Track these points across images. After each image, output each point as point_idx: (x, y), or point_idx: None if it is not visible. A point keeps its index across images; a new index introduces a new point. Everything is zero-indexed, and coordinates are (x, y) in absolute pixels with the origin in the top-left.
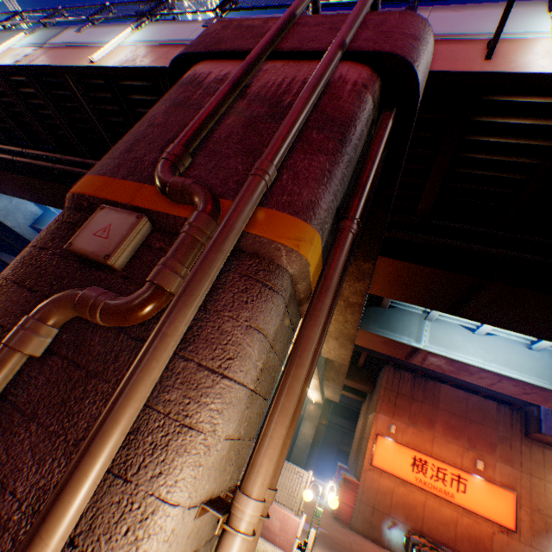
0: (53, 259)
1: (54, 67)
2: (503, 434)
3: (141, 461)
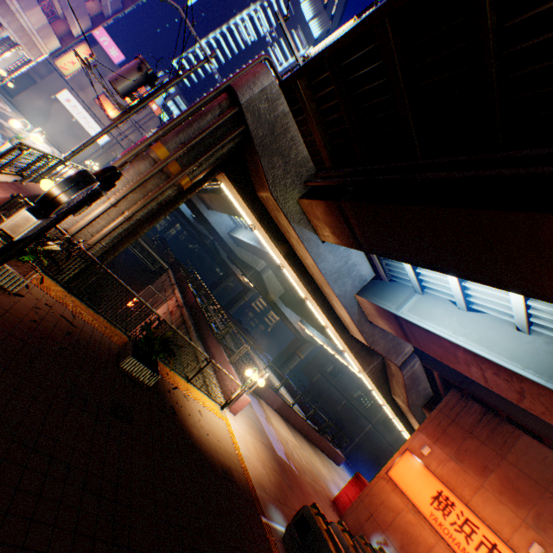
0: None
1: None
2: None
3: None
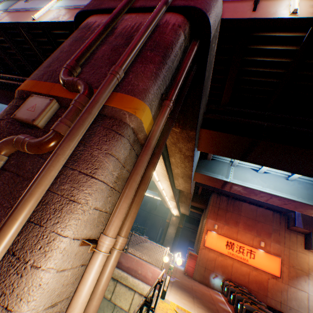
0: (7, 124)
1: (13, 23)
2: (275, 228)
3: (49, 217)
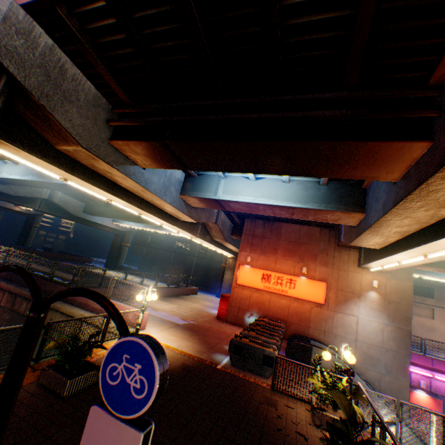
0: None
1: None
2: (323, 248)
3: None
